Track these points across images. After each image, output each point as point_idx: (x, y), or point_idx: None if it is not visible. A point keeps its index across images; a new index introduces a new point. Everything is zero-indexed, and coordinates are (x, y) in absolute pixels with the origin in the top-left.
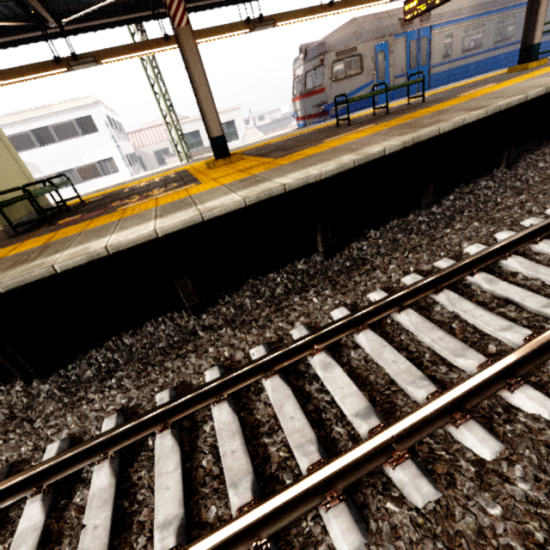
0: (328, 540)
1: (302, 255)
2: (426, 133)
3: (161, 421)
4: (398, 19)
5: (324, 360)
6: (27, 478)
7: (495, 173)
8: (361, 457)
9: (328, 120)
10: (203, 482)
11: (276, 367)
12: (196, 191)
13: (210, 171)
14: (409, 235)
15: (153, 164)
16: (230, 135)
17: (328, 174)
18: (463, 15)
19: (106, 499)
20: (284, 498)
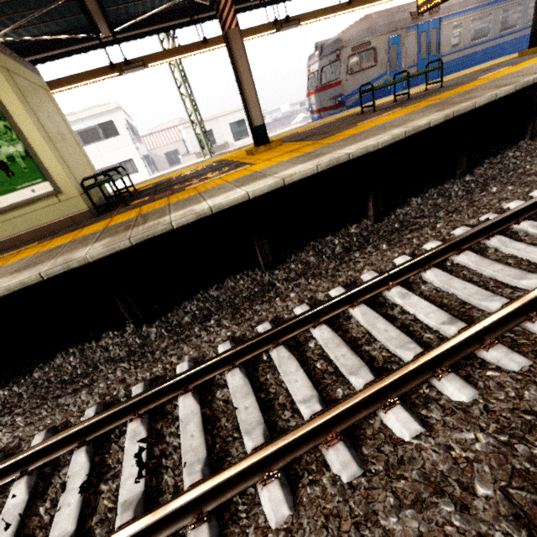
0: (445, 397)
1: (353, 221)
2: (464, 107)
3: (272, 341)
4: (409, 13)
5: (401, 291)
6: (178, 380)
7: (520, 144)
8: (462, 341)
9: (345, 111)
10: (322, 377)
11: (359, 299)
12: (257, 168)
13: (255, 156)
14: (448, 199)
15: (164, 165)
16: (241, 133)
17: (384, 144)
18: (470, 5)
19: (247, 392)
20: (407, 369)
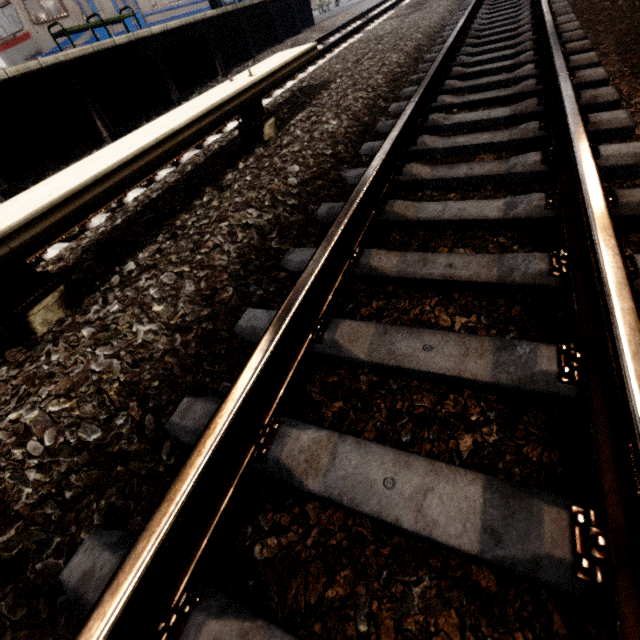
0: None
1: (93, 147)
2: (142, 31)
3: None
4: None
5: None
6: None
7: (218, 79)
8: None
9: None
10: None
11: None
12: None
13: None
14: None
15: None
16: None
17: (74, 54)
18: None
19: None
20: None
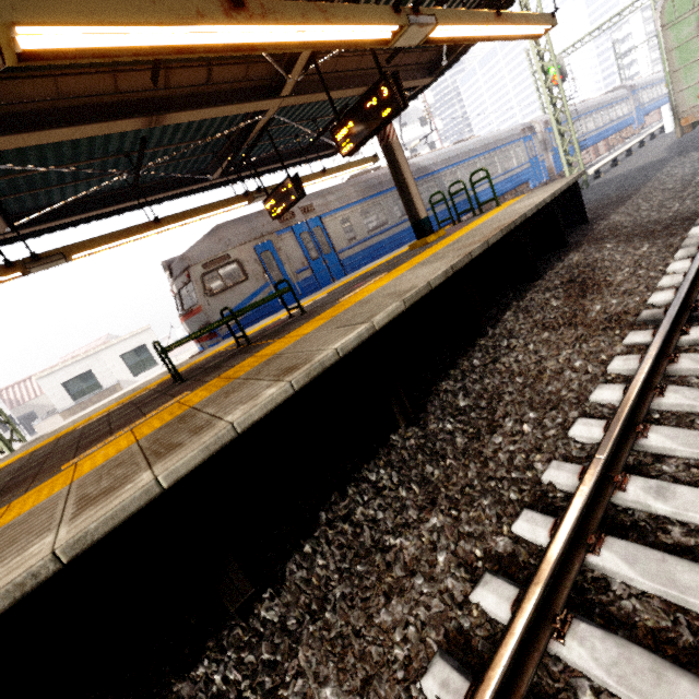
0: None
1: None
2: (109, 513)
3: None
4: None
5: None
6: None
7: (394, 441)
8: None
9: (214, 346)
10: None
11: None
12: None
13: None
14: None
15: None
16: (144, 363)
17: None
18: (352, 199)
19: None
20: None
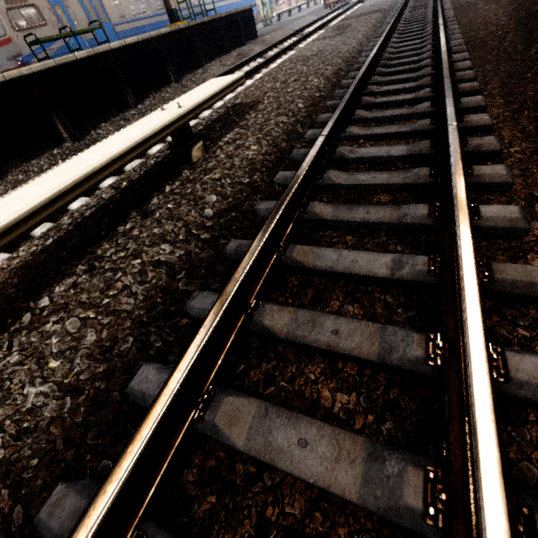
0: None
1: (54, 146)
2: (101, 47)
3: None
4: None
5: None
6: None
7: (171, 85)
8: None
9: None
10: None
11: None
12: None
13: None
14: (128, 121)
15: None
16: None
17: (37, 68)
18: None
19: None
20: None
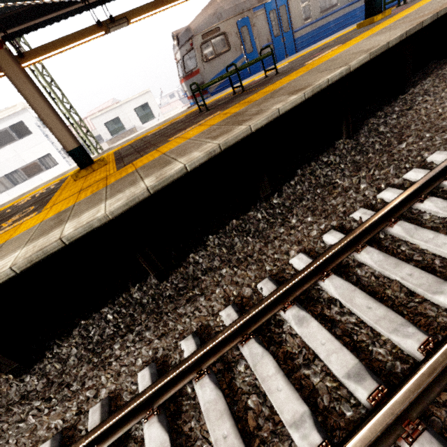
0: None
1: (141, 278)
2: (235, 136)
3: None
4: None
5: None
6: None
7: (337, 145)
8: None
9: (207, 99)
10: None
11: None
12: (19, 230)
13: (71, 185)
14: (246, 237)
15: None
16: (147, 115)
17: (117, 211)
18: None
19: None
20: None
